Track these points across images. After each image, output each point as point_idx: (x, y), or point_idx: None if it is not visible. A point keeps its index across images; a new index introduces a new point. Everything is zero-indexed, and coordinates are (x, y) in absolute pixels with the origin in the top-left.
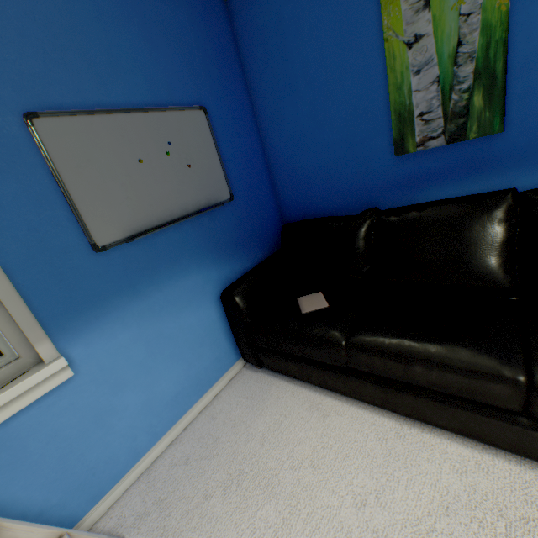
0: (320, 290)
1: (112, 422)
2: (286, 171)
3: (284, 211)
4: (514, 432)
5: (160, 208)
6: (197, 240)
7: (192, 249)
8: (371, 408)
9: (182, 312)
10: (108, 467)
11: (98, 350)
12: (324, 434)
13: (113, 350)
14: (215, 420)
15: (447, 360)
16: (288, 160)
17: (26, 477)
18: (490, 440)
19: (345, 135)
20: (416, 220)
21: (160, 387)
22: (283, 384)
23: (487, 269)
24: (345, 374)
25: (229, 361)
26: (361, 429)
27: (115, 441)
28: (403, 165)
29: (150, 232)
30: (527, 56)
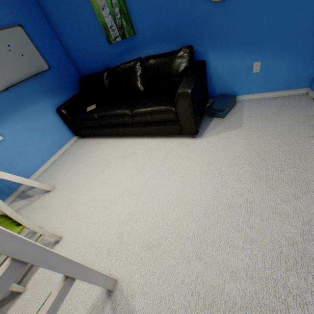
0: (96, 104)
1: (25, 155)
2: (74, 52)
3: (81, 72)
4: (135, 129)
5: (15, 75)
6: (38, 89)
7: (37, 92)
8: (114, 138)
9: (41, 118)
10: (29, 169)
11: (10, 131)
12: (99, 147)
13: (16, 131)
14: (67, 155)
15: (117, 113)
16: (73, 47)
17: (0, 168)
18: (134, 134)
19: (90, 35)
20: (117, 71)
21: (40, 145)
22: (90, 140)
23: (136, 86)
24: (101, 128)
25: (70, 137)
26: (110, 144)
27: (28, 161)
28: (113, 48)
29: (14, 86)
30: (132, 6)
